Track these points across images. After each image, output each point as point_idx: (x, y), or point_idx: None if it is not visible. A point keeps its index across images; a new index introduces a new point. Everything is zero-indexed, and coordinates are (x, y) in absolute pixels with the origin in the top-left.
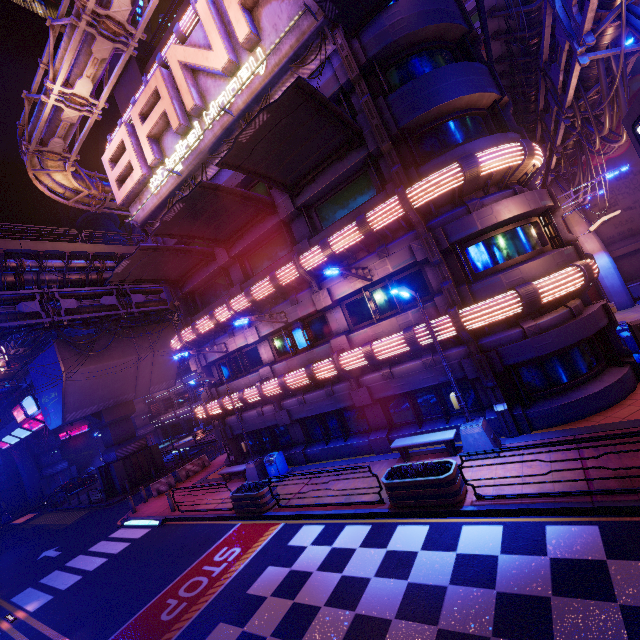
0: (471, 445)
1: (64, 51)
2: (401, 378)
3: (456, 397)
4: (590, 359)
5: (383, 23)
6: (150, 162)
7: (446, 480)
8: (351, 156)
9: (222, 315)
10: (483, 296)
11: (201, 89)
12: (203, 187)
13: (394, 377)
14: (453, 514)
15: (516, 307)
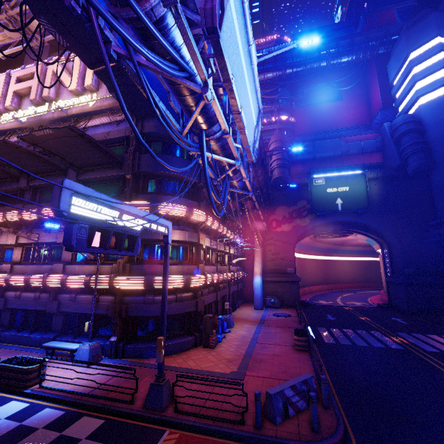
0: (79, 356)
1: None
2: (79, 303)
3: (89, 324)
4: (178, 327)
5: (156, 122)
6: (6, 105)
7: (27, 370)
8: (115, 170)
9: None
10: (135, 273)
11: (60, 90)
12: (6, 143)
13: (76, 301)
14: (18, 393)
15: (141, 285)
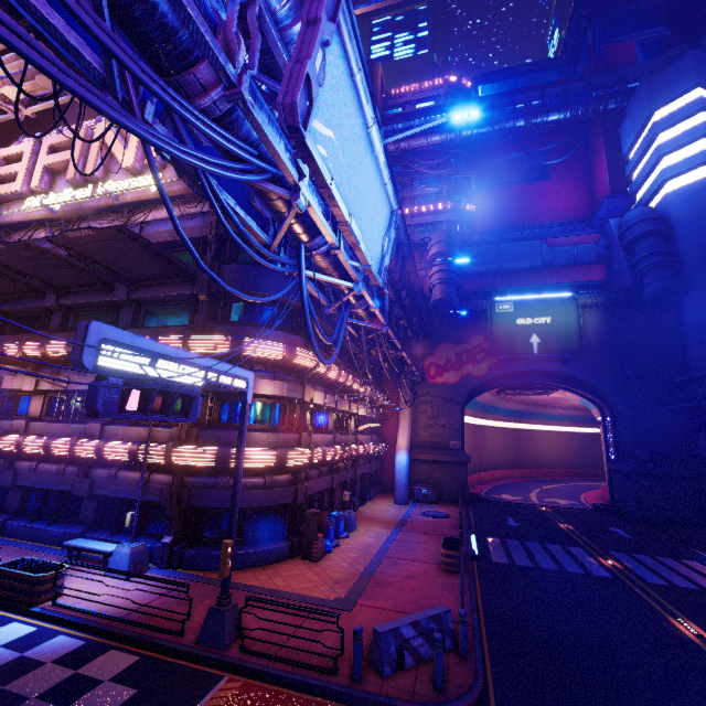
0: (115, 562)
1: (7, 61)
2: (121, 483)
3: (133, 516)
4: (266, 526)
5: None
6: (33, 186)
7: (37, 579)
8: (183, 287)
9: (11, 351)
10: (204, 442)
11: (110, 166)
12: (28, 245)
13: (116, 480)
14: (22, 611)
15: (211, 461)
